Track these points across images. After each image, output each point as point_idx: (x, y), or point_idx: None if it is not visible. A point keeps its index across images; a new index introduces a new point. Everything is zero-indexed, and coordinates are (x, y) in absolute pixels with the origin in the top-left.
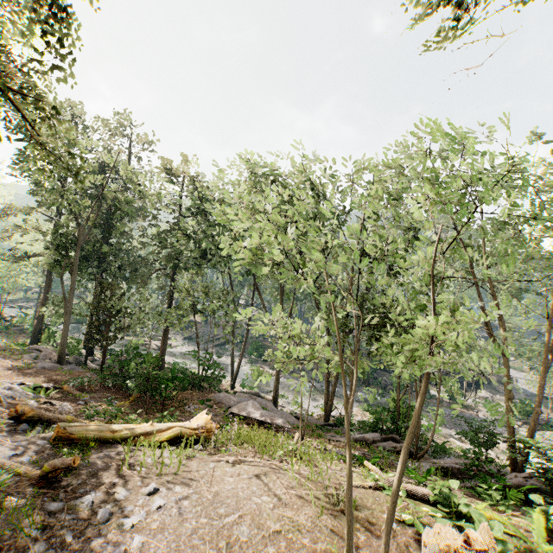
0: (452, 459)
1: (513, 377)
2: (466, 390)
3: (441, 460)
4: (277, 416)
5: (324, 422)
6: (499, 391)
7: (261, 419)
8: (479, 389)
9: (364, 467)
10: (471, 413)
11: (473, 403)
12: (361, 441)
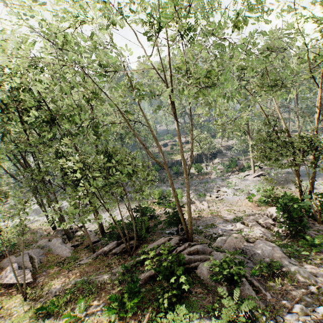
0: (157, 241)
1: (234, 143)
2: (206, 163)
3: (150, 246)
4: (26, 273)
5: (97, 238)
6: (226, 155)
7: (11, 282)
8: (215, 158)
9: (43, 319)
10: (207, 177)
11: (211, 169)
12: (101, 254)
